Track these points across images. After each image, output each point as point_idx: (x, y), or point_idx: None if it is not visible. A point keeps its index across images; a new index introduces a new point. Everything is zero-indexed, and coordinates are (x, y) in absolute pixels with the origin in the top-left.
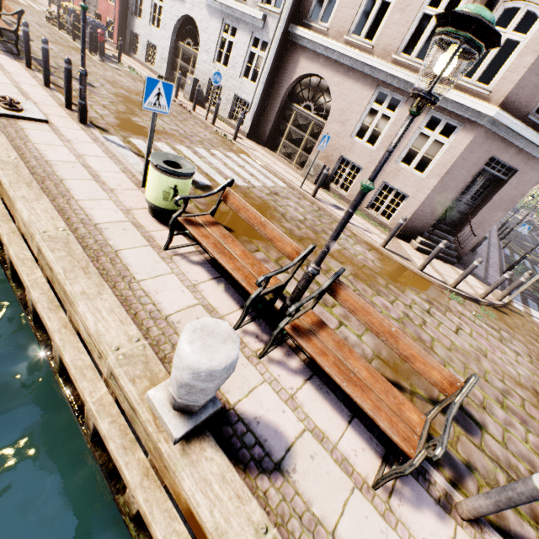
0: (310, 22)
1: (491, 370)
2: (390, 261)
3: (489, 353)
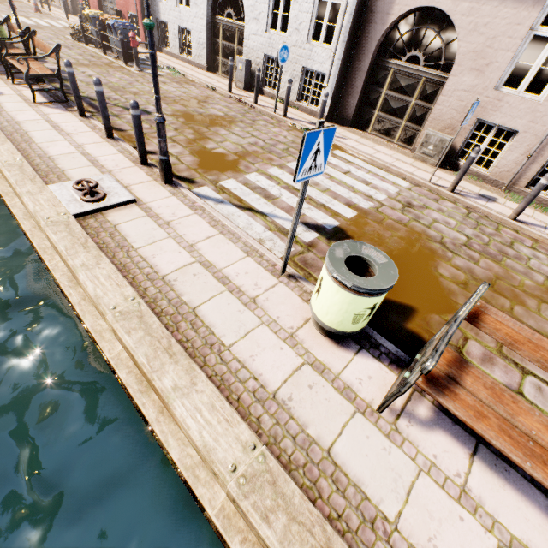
0: None
1: None
2: None
3: None
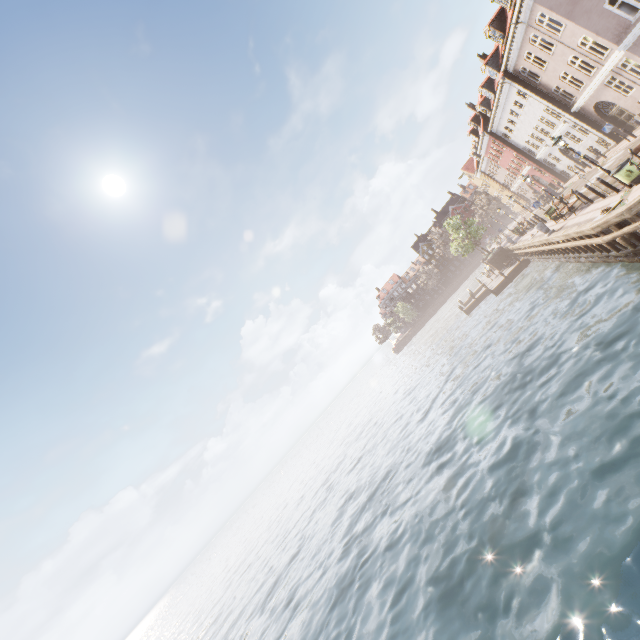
0: (571, 103)
1: None
2: None
3: None
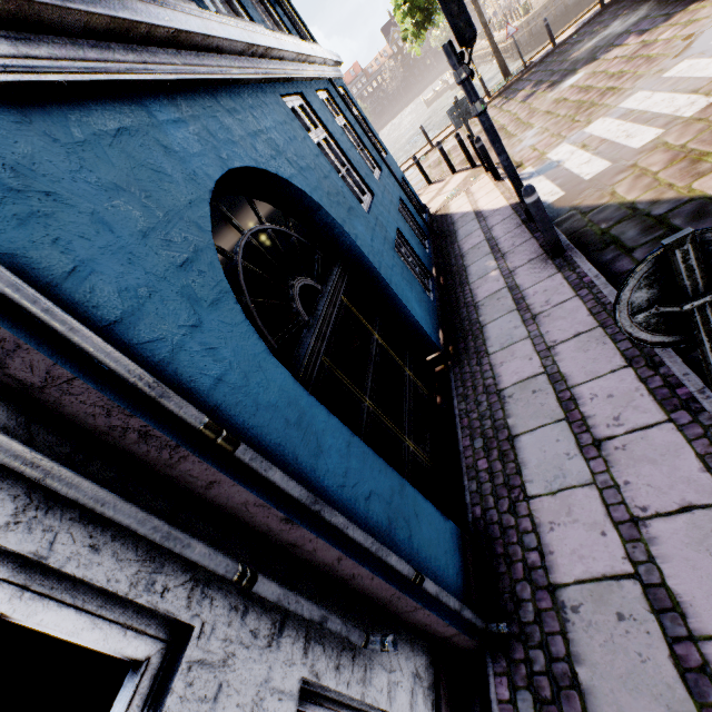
0: None
1: None
2: None
3: None
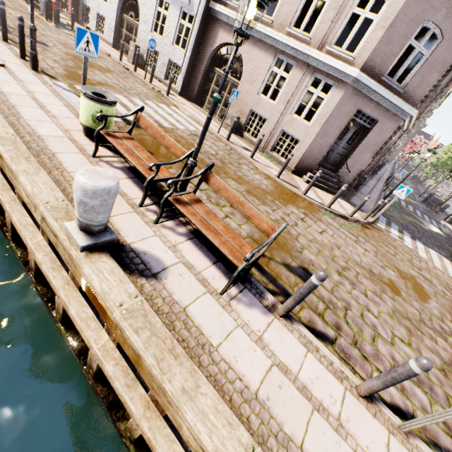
0: (226, 0)
1: (340, 256)
2: (281, 187)
3: (343, 247)
